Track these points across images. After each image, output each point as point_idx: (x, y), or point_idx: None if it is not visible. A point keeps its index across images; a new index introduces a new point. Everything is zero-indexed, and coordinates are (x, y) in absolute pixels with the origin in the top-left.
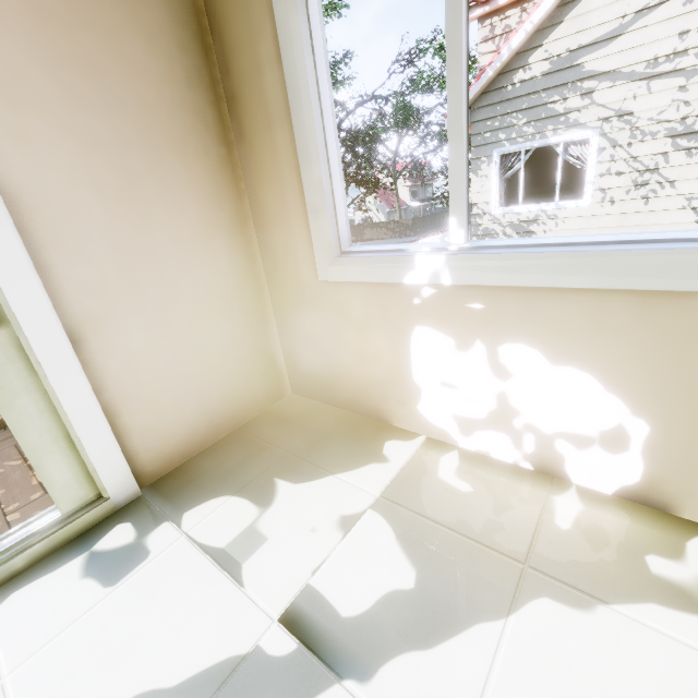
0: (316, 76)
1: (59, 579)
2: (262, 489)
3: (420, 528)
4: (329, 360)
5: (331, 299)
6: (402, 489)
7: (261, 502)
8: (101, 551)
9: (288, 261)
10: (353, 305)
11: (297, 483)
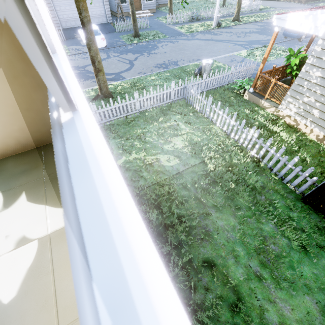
0: None
1: None
2: (13, 195)
3: (43, 269)
4: None
5: None
6: (62, 236)
7: (6, 204)
8: None
9: None
10: None
11: (28, 201)
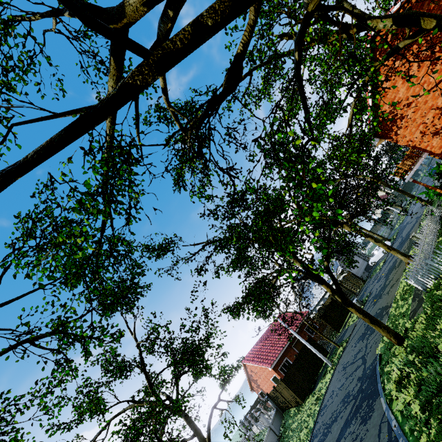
0: None
1: None
2: None
3: None
4: None
5: None
6: None
7: None
8: None
9: None
10: None
11: None
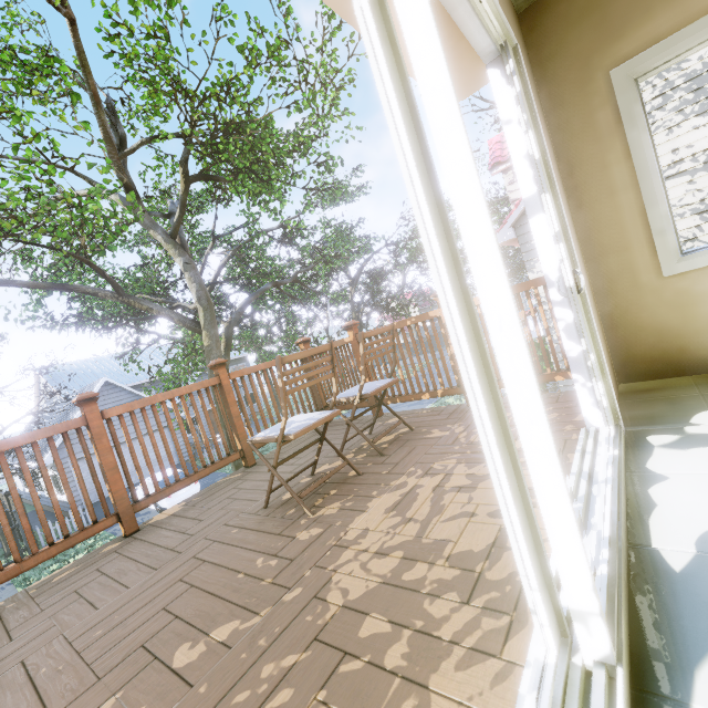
0: (657, 161)
1: (667, 455)
2: None
3: None
4: (673, 337)
5: (675, 288)
6: None
7: None
8: (666, 443)
9: (624, 274)
10: (702, 284)
11: None
